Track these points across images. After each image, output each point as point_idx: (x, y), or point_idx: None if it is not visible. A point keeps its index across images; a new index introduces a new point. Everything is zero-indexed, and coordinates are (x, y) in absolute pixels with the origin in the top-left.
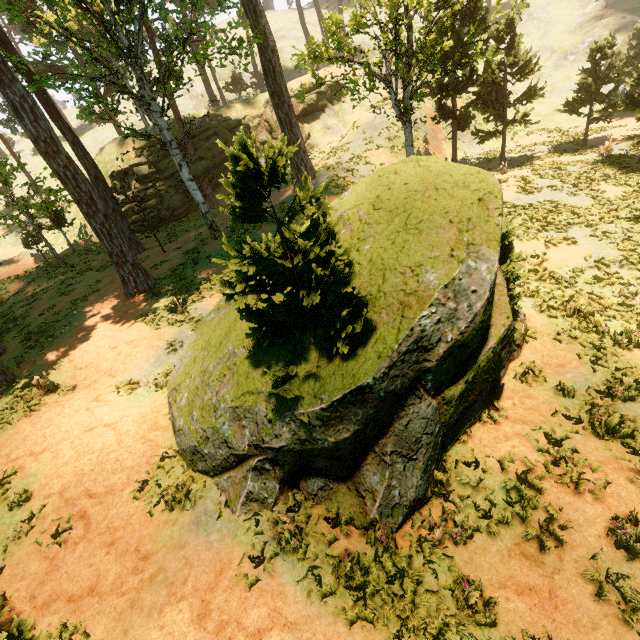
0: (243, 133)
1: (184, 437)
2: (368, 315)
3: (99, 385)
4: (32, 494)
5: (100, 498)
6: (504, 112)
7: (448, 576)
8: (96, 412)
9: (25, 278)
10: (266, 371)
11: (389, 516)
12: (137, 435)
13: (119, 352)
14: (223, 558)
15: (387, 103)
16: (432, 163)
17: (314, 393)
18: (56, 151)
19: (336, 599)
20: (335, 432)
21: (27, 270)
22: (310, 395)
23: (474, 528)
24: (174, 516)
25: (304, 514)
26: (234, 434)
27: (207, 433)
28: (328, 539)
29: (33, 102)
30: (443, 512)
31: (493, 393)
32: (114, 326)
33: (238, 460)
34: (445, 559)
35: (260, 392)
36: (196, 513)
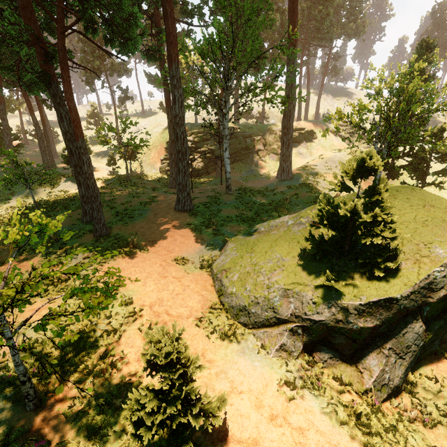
0: (372, 150)
1: (236, 298)
2: (400, 260)
3: (162, 254)
4: (133, 301)
5: (174, 318)
6: (425, 177)
7: (423, 444)
8: (167, 268)
9: (104, 181)
10: (310, 274)
11: (378, 390)
12: (194, 289)
13: (175, 239)
14: (266, 378)
15: (345, 150)
16: (425, 192)
17: (354, 294)
18: (182, 124)
19: (349, 428)
20: (364, 321)
21: (104, 177)
22: (350, 294)
23: (437, 420)
24: (225, 343)
25: (319, 370)
26: (281, 305)
27: (258, 300)
28: (339, 390)
29: (183, 98)
30: (412, 403)
31: (440, 341)
32: (170, 224)
33: (278, 322)
34: (418, 433)
35: (307, 285)
36: (241, 346)
